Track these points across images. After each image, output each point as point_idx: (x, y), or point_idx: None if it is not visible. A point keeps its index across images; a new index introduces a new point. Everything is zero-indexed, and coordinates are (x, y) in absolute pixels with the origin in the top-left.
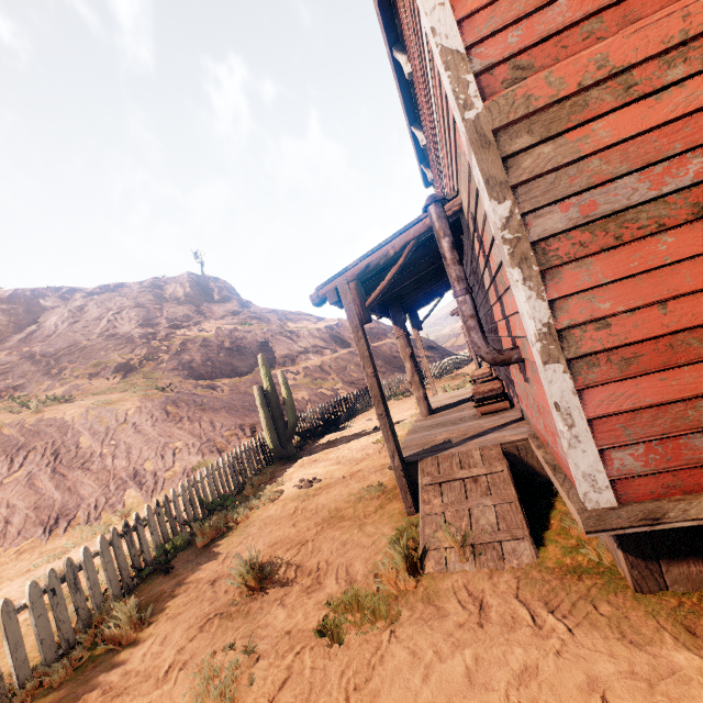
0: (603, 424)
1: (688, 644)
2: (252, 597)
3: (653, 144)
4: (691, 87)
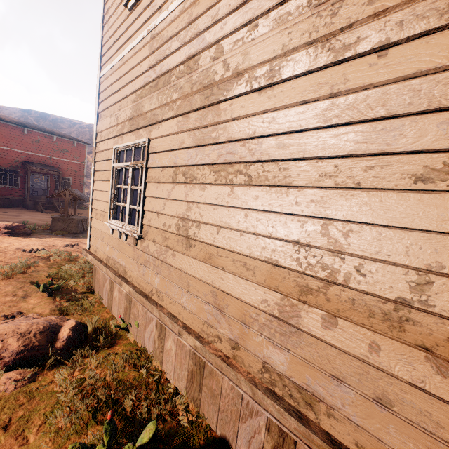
0: None
1: None
2: None
3: None
4: None
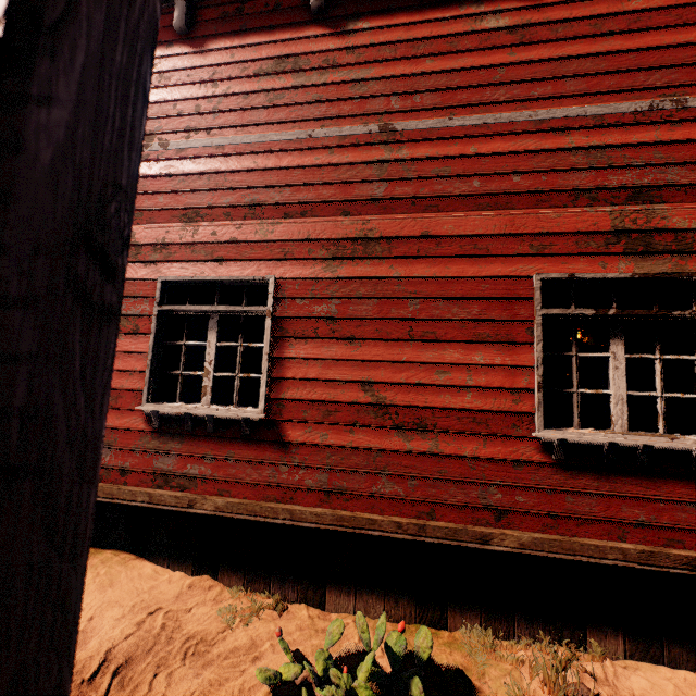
0: None
1: None
2: None
3: (135, 287)
4: (158, 267)
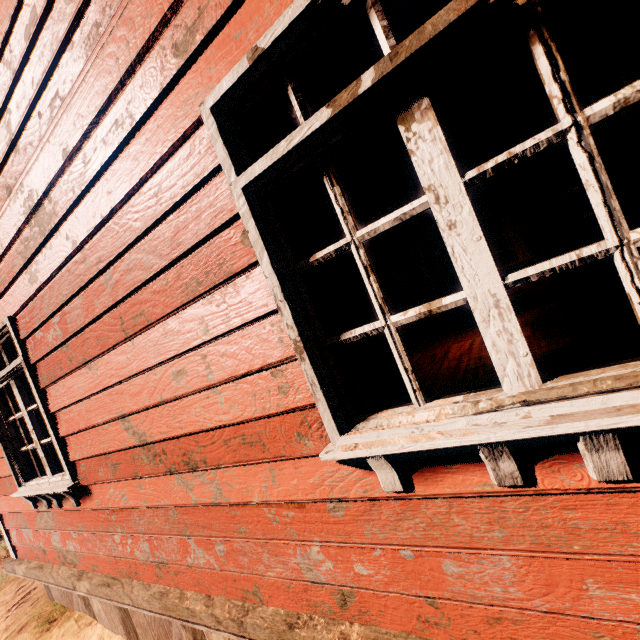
0: (5, 516)
1: (11, 635)
2: (5, 558)
3: None
4: None
